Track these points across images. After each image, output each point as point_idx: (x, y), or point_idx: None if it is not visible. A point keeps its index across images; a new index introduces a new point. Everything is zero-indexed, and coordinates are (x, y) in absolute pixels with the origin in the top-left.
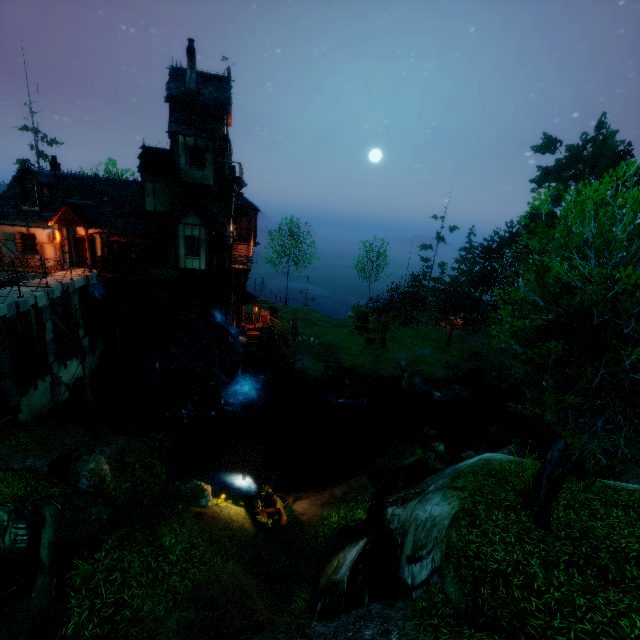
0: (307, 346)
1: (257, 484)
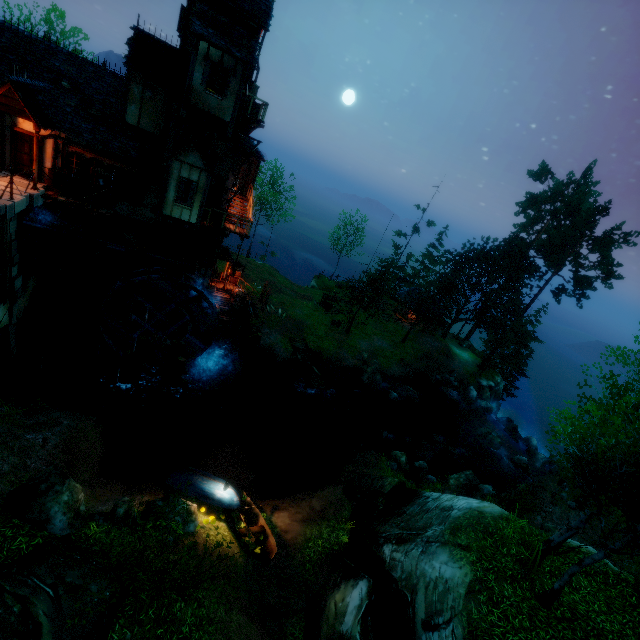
0: (275, 319)
1: (239, 495)
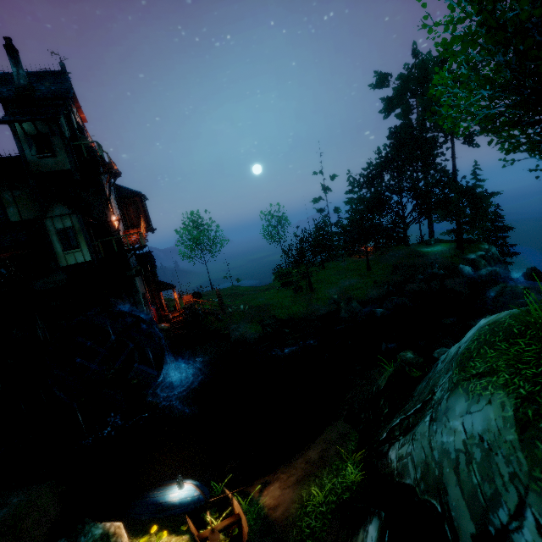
0: (238, 314)
1: (202, 488)
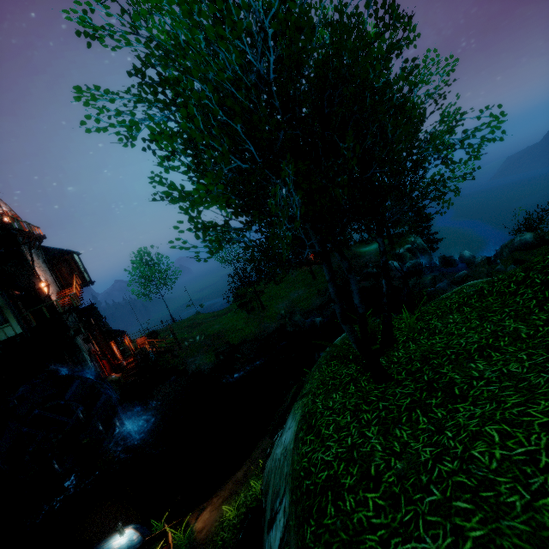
0: (194, 346)
1: (142, 529)
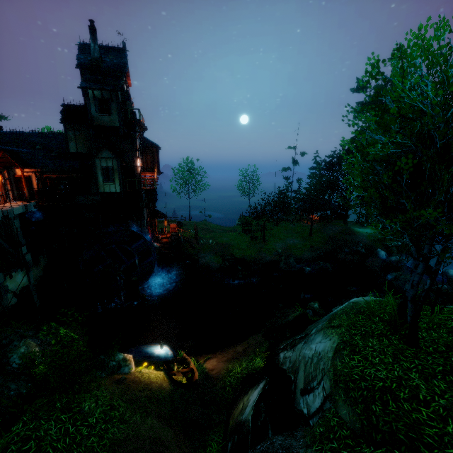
0: (207, 246)
1: (173, 351)
